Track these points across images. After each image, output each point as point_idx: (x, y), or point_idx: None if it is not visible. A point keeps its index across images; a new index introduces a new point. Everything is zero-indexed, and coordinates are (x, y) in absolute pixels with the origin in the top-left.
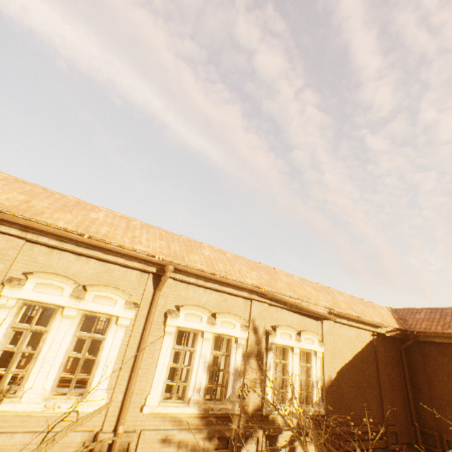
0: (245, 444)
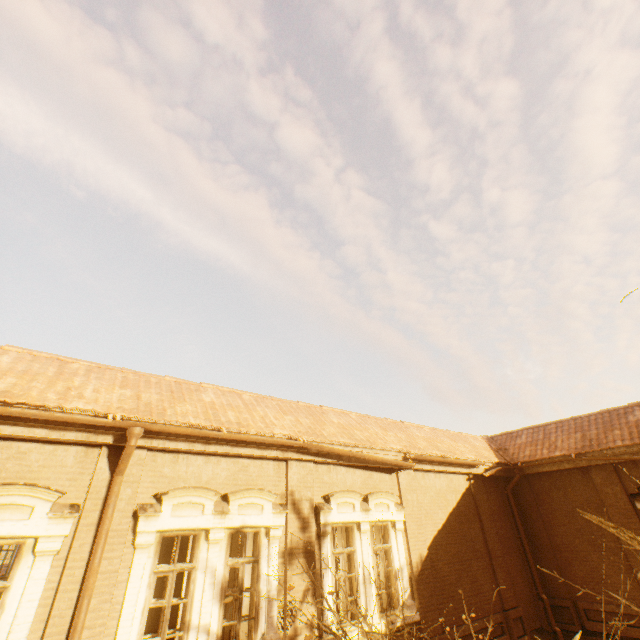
0: None
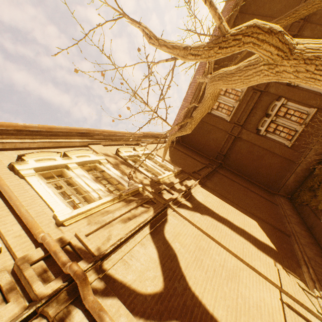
0: (163, 195)
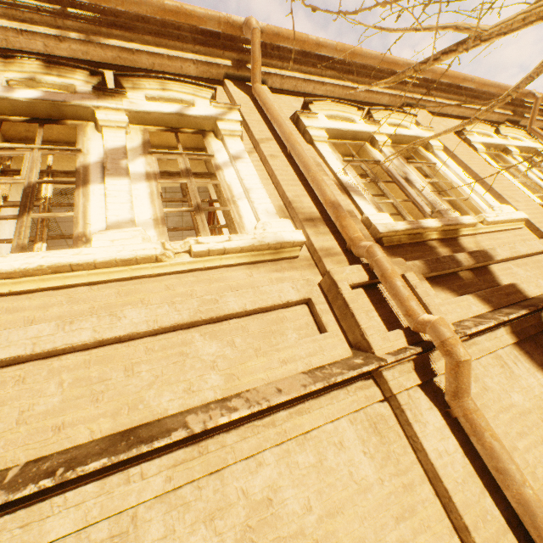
0: None
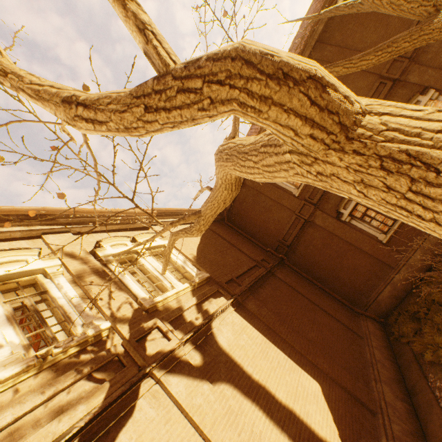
0: (147, 344)
